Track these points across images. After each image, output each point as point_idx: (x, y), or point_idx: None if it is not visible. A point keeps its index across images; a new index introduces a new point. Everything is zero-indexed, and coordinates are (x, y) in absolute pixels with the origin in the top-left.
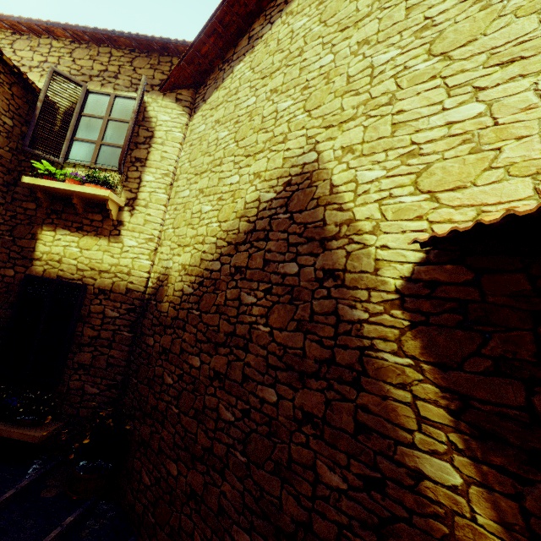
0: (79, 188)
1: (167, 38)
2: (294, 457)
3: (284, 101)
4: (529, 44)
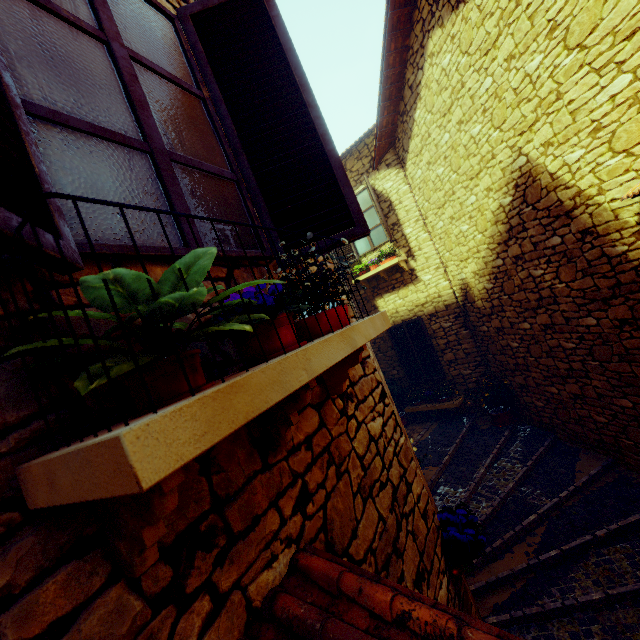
0: (381, 267)
1: (358, 139)
2: (628, 347)
3: (473, 127)
4: (639, 15)
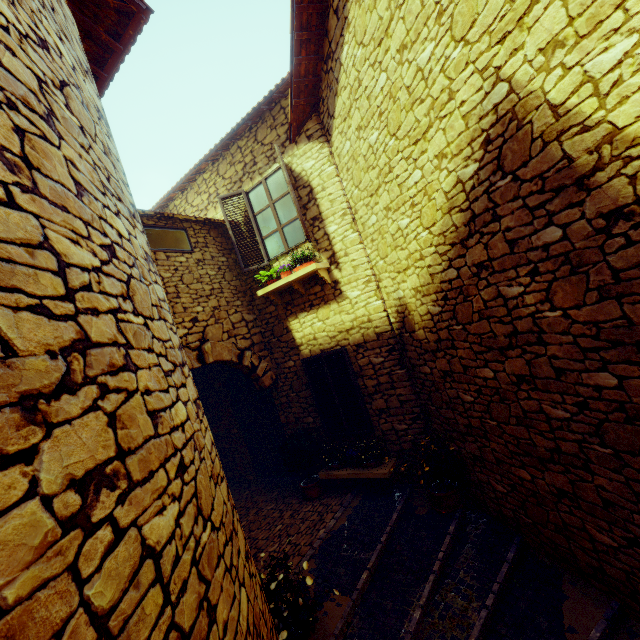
0: (293, 276)
1: (269, 92)
2: None
3: (421, 51)
4: None
